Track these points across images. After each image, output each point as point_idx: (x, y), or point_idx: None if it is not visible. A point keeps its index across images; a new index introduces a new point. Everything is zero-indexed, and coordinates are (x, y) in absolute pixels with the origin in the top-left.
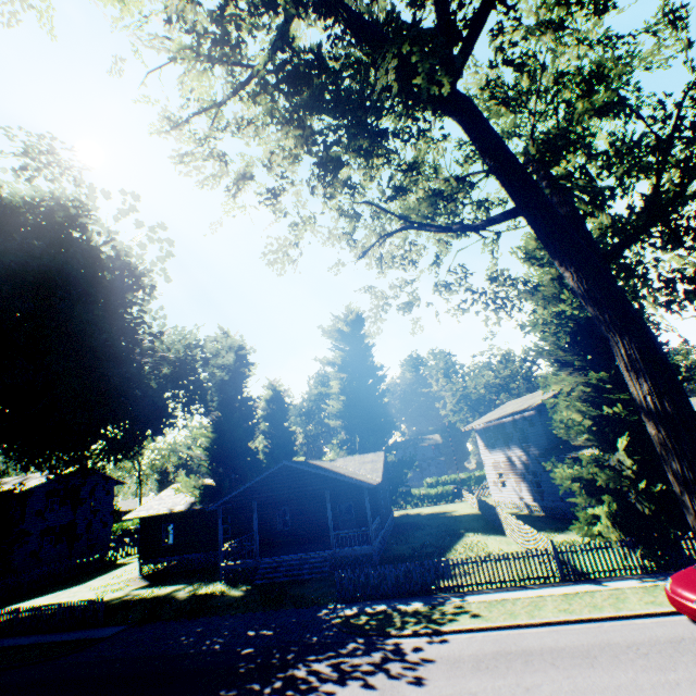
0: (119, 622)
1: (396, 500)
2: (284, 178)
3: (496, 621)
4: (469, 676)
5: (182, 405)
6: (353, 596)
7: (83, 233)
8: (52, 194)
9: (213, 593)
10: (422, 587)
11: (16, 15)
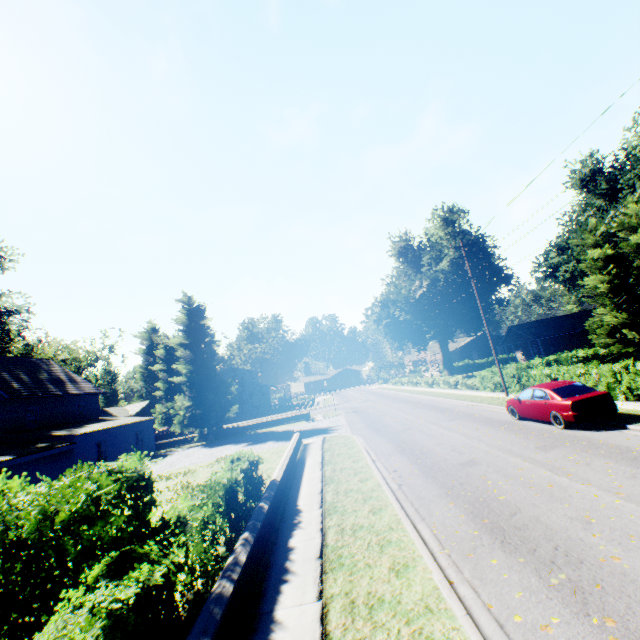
0: None
1: None
2: None
3: None
4: None
5: None
6: None
7: None
8: None
9: None
10: None
11: None
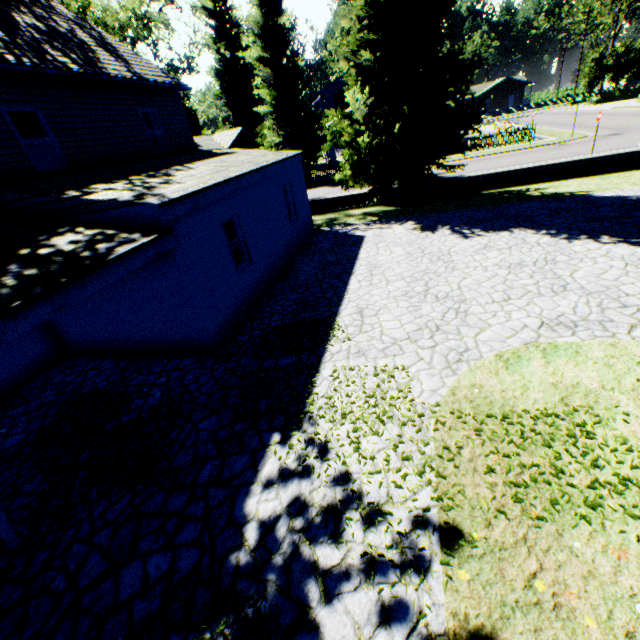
0: None
1: None
2: None
3: None
4: None
5: None
6: None
7: None
8: None
9: None
10: None
11: None
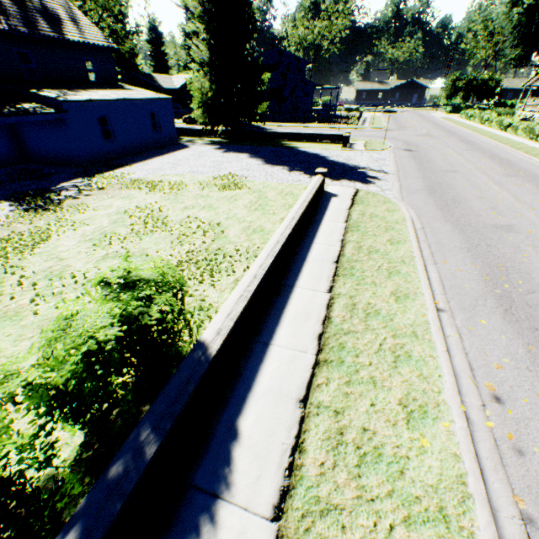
0: None
1: None
2: None
3: None
4: None
5: None
6: None
7: None
8: None
9: None
10: None
11: None
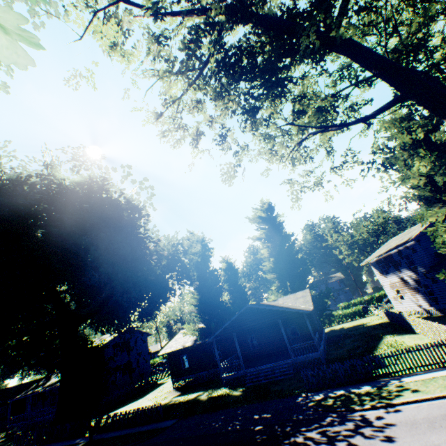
0: (172, 417)
1: (323, 321)
2: (223, 128)
3: (434, 393)
4: (428, 433)
5: (177, 281)
6: (317, 387)
7: (107, 194)
8: (90, 176)
9: (222, 394)
10: (366, 376)
11: (78, 84)
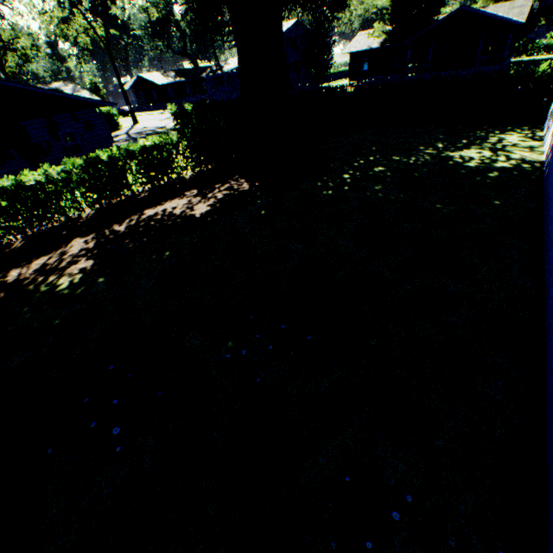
0: None
1: (517, 49)
2: None
3: None
4: None
5: None
6: None
7: None
8: None
9: None
10: None
11: None
